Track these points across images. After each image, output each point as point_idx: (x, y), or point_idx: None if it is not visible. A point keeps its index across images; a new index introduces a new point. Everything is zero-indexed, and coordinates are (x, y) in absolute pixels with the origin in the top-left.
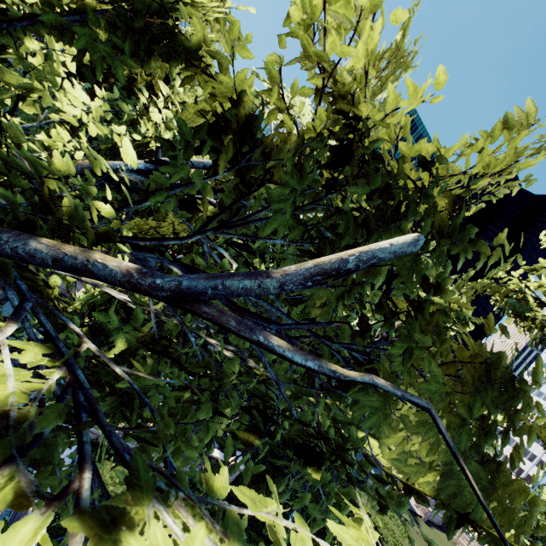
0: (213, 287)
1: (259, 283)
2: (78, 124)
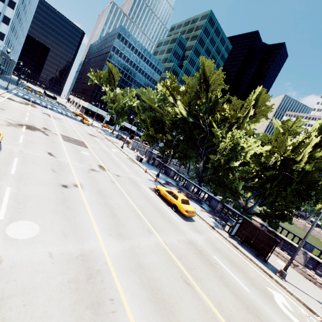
0: None
1: None
2: None
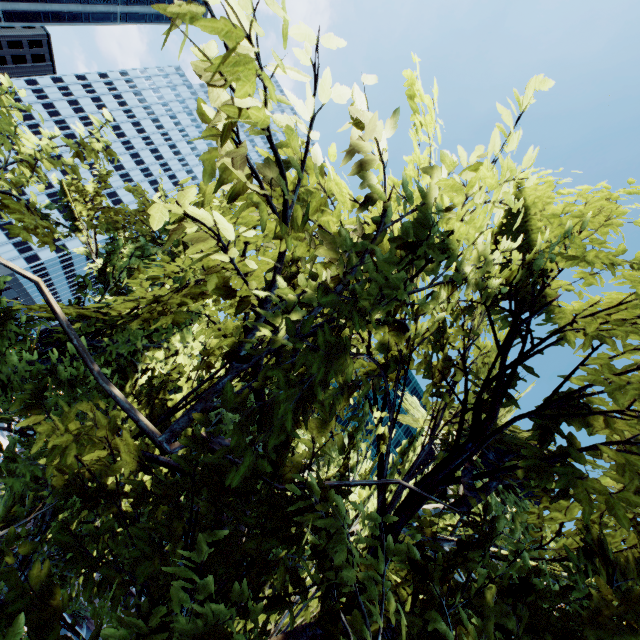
0: None
1: None
2: None
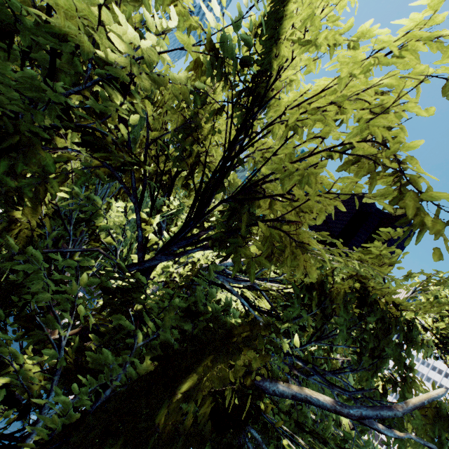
0: (376, 415)
1: (394, 413)
2: (200, 257)
